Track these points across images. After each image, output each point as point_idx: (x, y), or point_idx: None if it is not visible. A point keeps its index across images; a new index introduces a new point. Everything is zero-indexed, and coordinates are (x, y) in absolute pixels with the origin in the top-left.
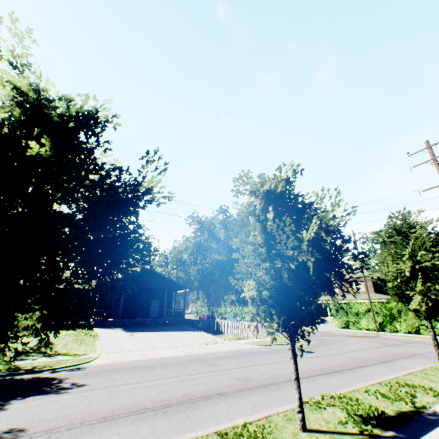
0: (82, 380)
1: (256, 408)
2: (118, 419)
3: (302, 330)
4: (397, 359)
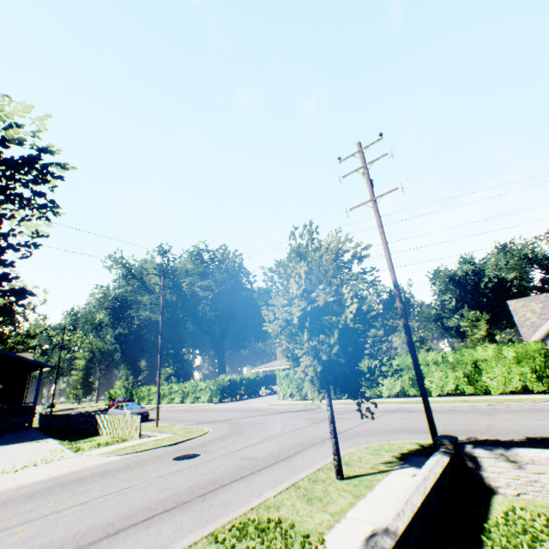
0: None
1: None
2: None
3: None
4: (306, 449)
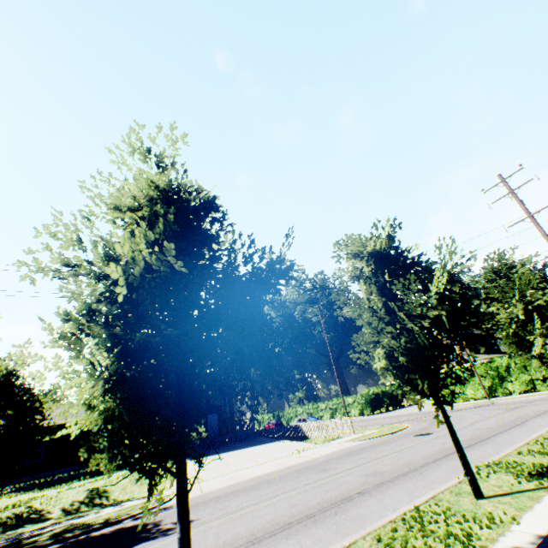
0: None
1: (412, 495)
2: (266, 539)
3: (443, 394)
4: (528, 419)
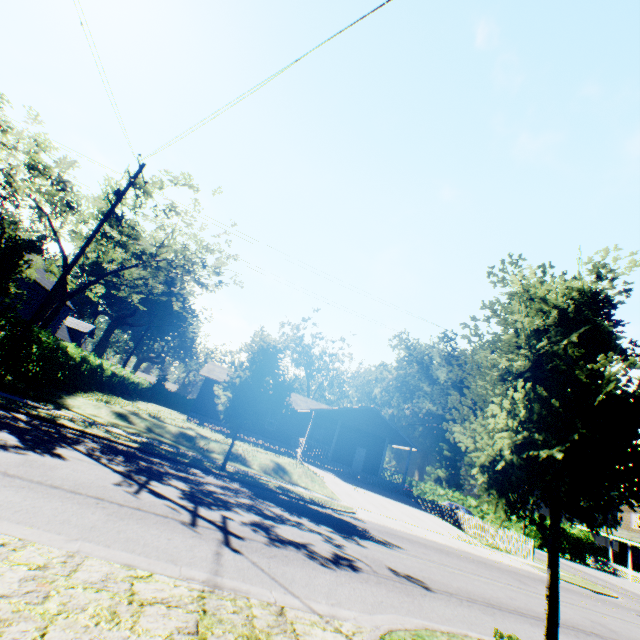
0: (387, 538)
1: None
2: (506, 612)
3: None
4: None
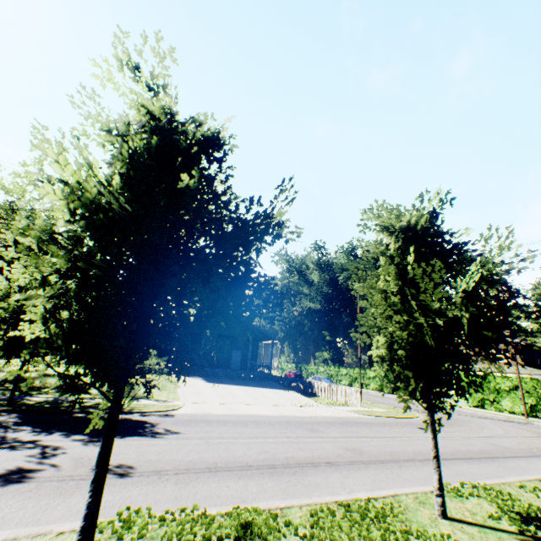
0: (174, 427)
1: (376, 484)
2: (223, 472)
3: (442, 402)
4: None
